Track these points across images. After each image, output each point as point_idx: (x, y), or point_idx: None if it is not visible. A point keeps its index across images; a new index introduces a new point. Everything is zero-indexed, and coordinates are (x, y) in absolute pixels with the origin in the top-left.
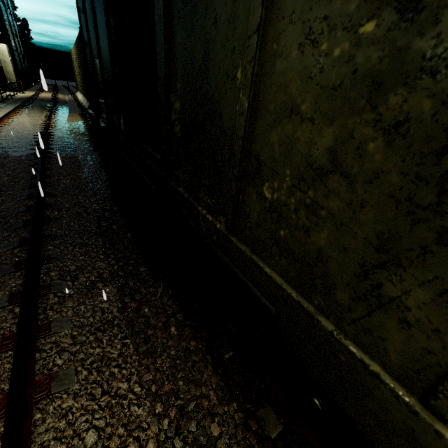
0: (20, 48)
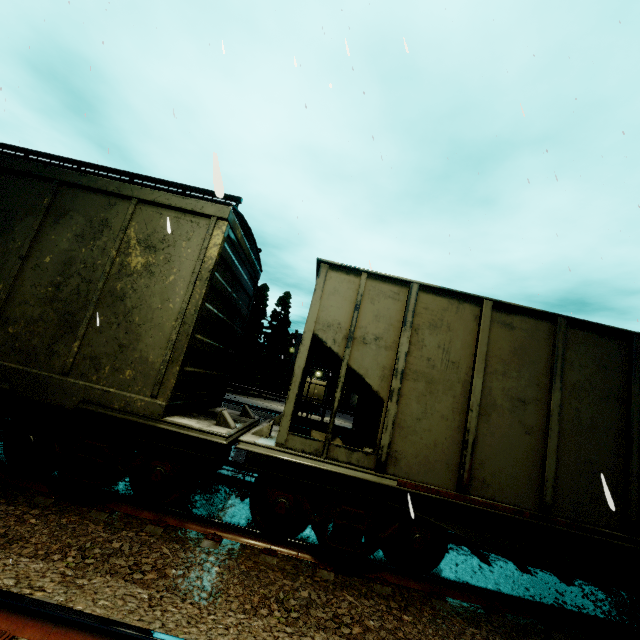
0: None
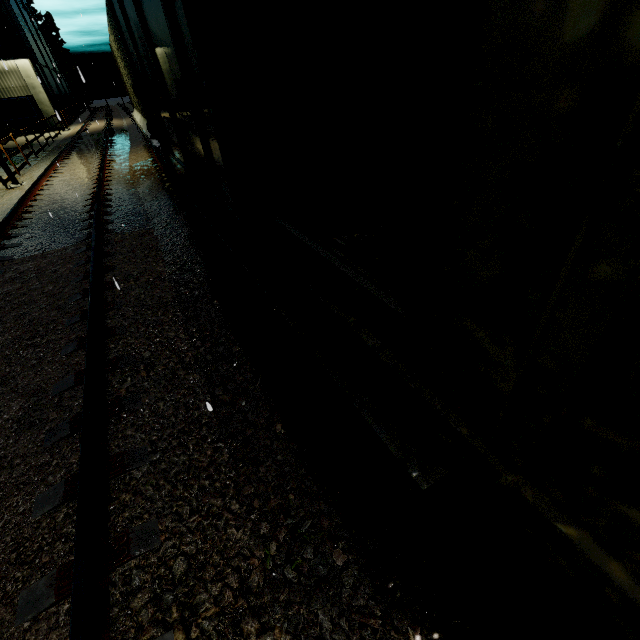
0: (51, 61)
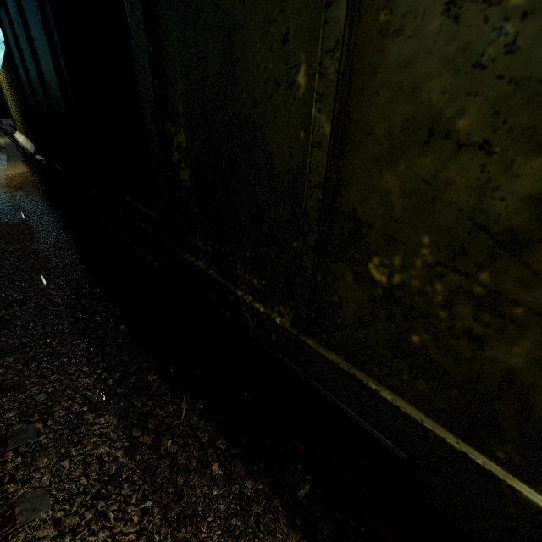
0: None
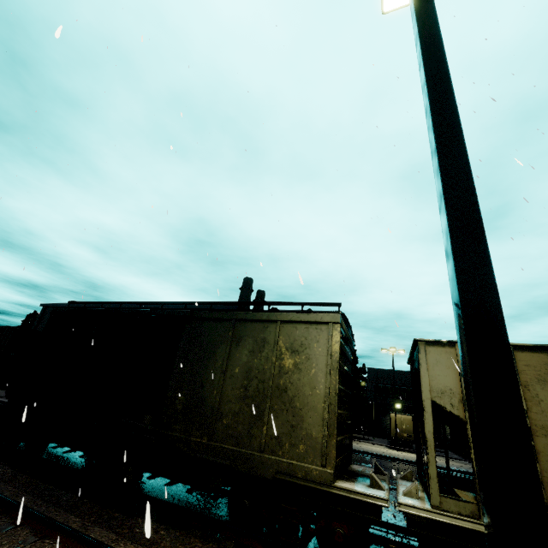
0: None
